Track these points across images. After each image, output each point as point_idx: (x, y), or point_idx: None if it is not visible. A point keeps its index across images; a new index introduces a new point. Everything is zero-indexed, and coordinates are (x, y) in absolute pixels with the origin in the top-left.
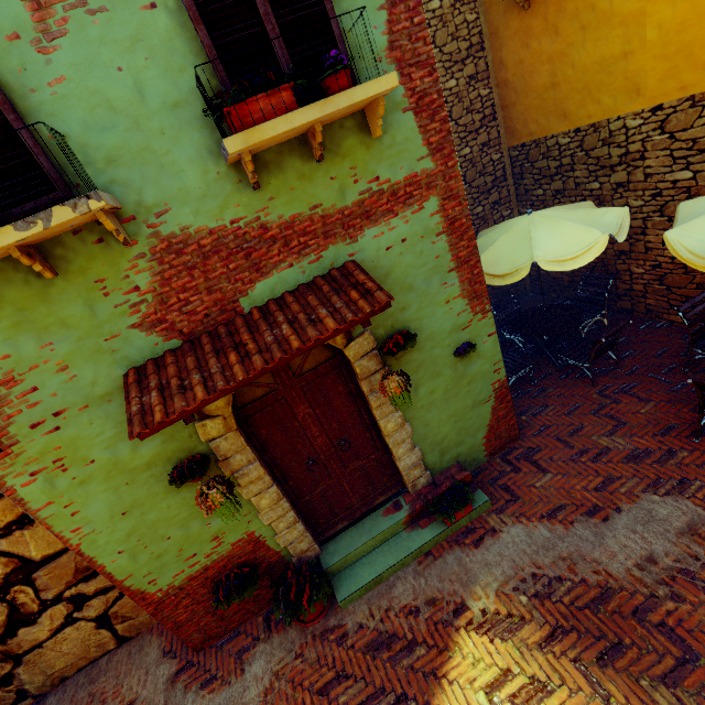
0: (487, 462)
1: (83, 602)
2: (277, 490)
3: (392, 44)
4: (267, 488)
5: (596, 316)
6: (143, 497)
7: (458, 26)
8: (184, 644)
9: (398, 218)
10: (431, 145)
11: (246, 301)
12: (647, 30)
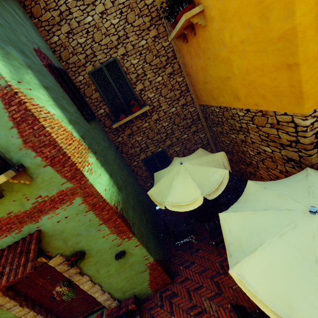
0: (153, 294)
1: None
2: (33, 313)
3: (25, 141)
4: (28, 312)
5: None
6: None
7: (159, 50)
8: None
9: (59, 209)
10: (67, 177)
11: None
12: (233, 68)
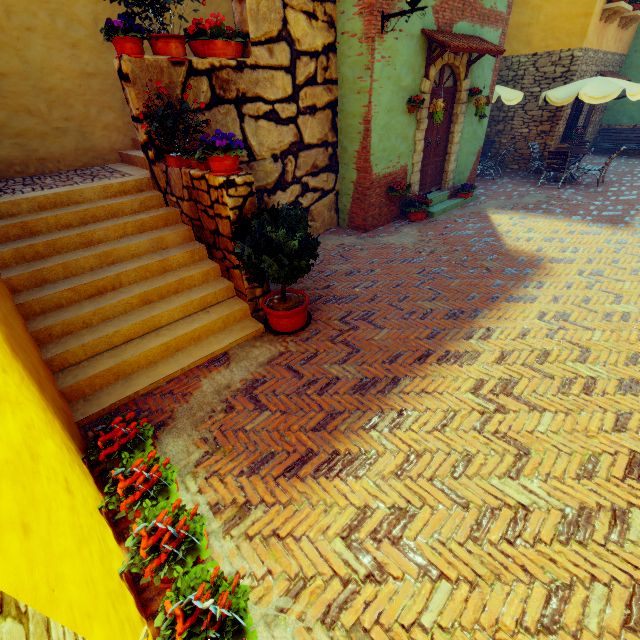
0: None
1: (305, 191)
2: (423, 144)
3: None
4: (422, 140)
5: (485, 160)
6: (396, 107)
7: None
8: (352, 233)
9: (492, 29)
10: (508, 3)
11: (455, 27)
12: (540, 15)
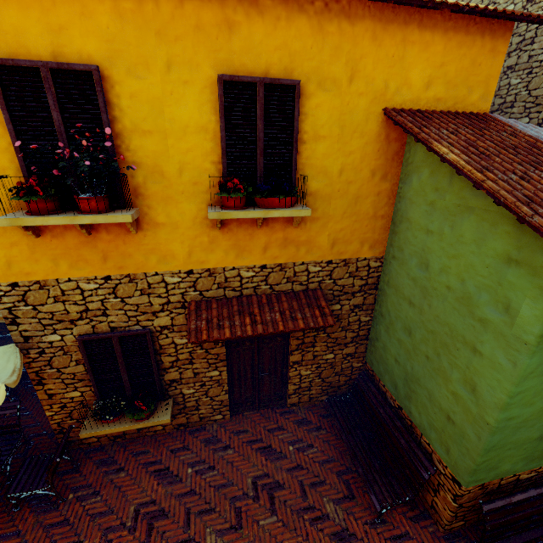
0: None
1: None
2: None
3: None
4: None
5: None
6: None
7: None
8: None
9: None
10: None
11: None
12: None
